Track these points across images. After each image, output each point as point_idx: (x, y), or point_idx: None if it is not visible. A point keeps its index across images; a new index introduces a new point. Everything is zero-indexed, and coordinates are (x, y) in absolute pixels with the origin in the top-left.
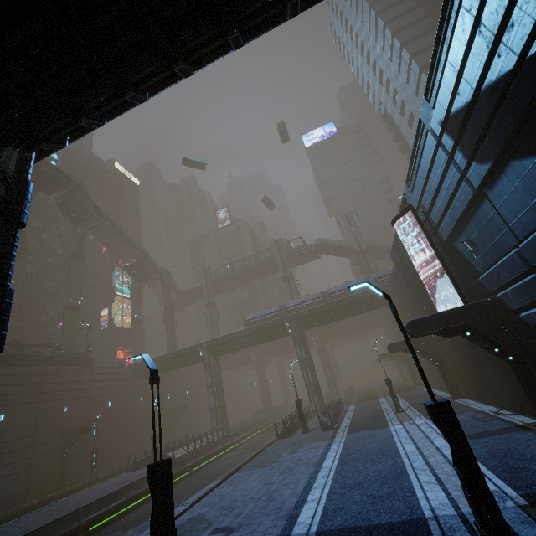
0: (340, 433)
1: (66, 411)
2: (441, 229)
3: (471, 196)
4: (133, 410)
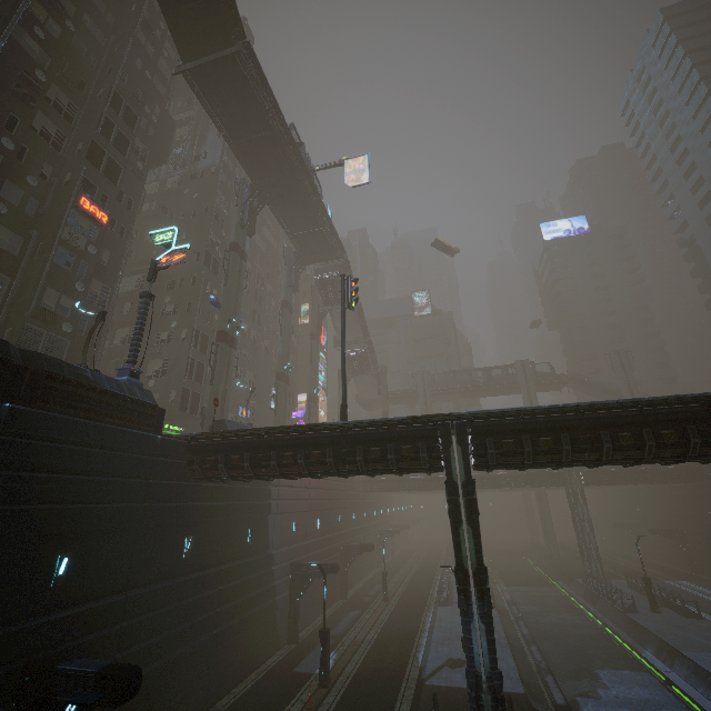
0: None
1: (339, 521)
2: None
3: None
4: (363, 527)
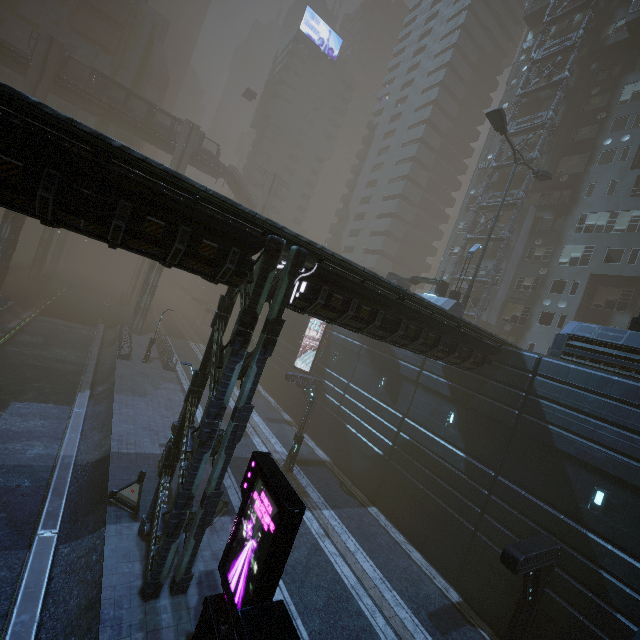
0: (184, 380)
1: None
2: (333, 335)
3: (356, 352)
4: None
